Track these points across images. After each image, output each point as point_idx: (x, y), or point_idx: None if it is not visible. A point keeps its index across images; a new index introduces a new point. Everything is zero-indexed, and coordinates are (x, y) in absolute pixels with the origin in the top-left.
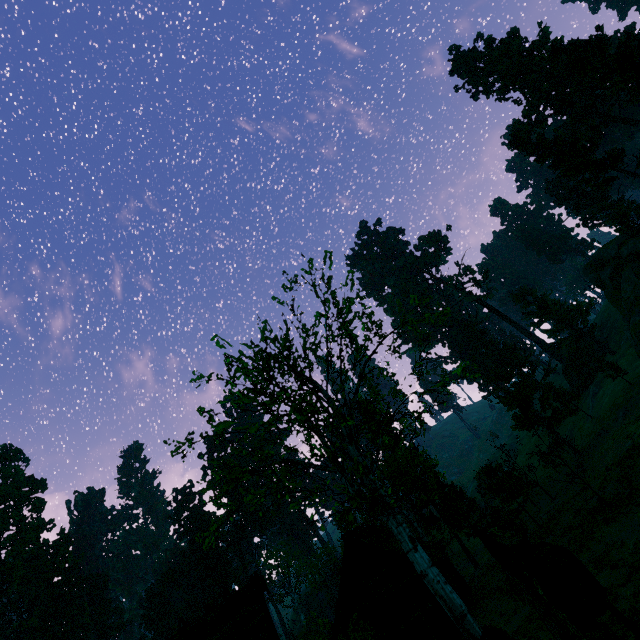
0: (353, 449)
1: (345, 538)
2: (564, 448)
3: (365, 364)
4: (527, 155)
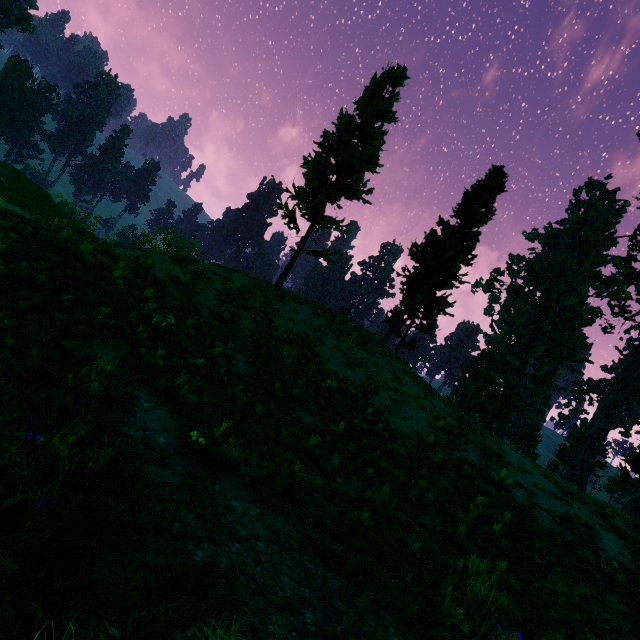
0: None
1: None
2: None
3: None
4: None
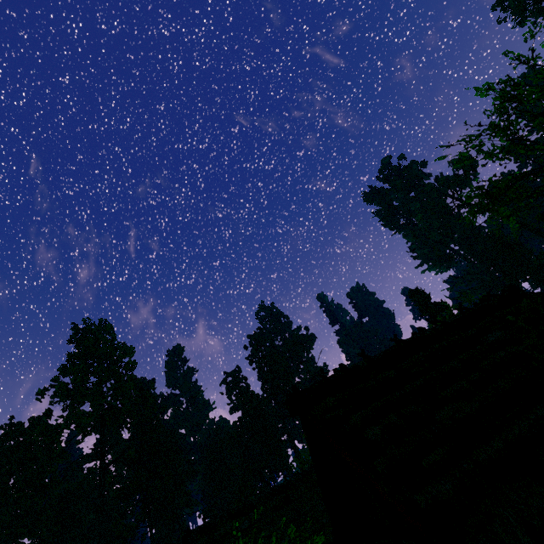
0: None
1: None
2: None
3: None
4: None
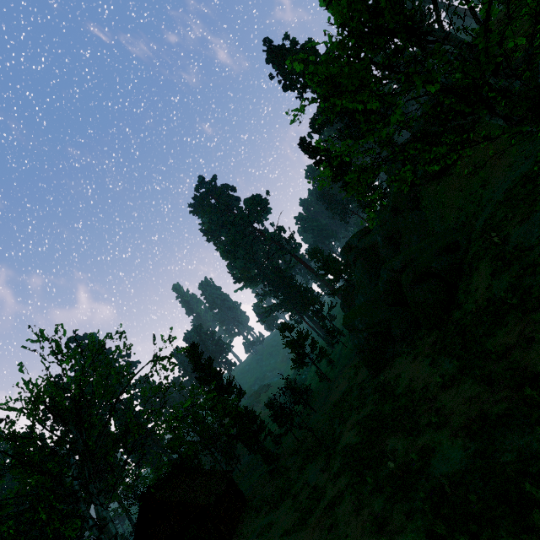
0: (92, 488)
1: (140, 498)
2: (335, 363)
3: (117, 400)
4: (310, 157)
